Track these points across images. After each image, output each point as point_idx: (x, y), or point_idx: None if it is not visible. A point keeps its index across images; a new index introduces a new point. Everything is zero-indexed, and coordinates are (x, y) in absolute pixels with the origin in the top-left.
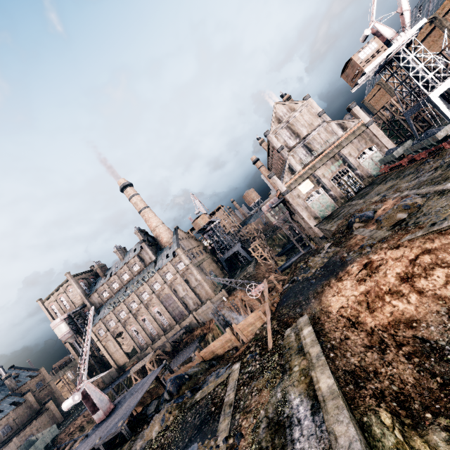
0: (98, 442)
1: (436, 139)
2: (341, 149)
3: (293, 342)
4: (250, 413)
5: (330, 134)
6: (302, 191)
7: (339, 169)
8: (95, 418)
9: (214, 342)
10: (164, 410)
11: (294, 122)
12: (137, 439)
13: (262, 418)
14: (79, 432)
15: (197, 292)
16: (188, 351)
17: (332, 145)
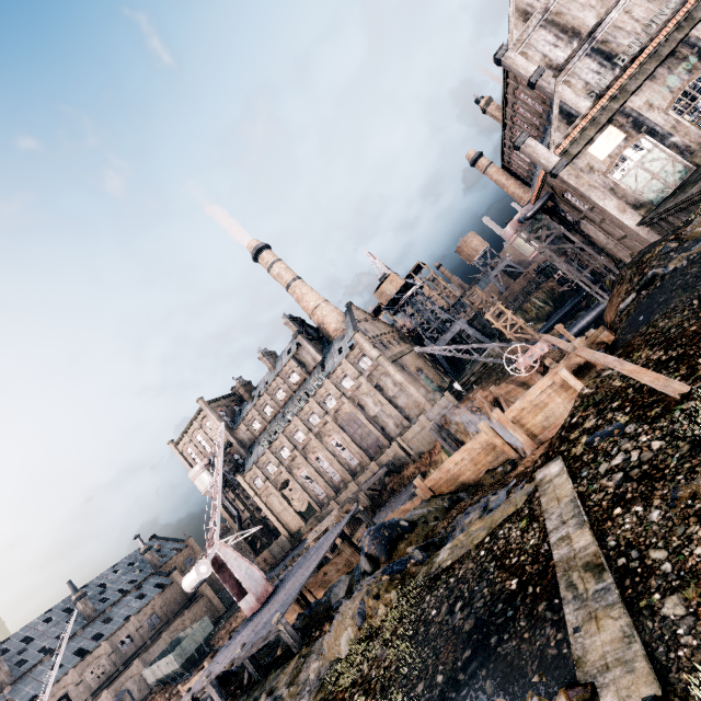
0: (238, 653)
1: None
2: (692, 28)
3: None
4: None
5: (657, 2)
6: (598, 156)
7: (690, 79)
8: (243, 606)
9: (455, 457)
10: (362, 591)
11: (562, 7)
12: (310, 653)
13: None
14: None
15: (400, 405)
16: (397, 502)
17: (668, 25)
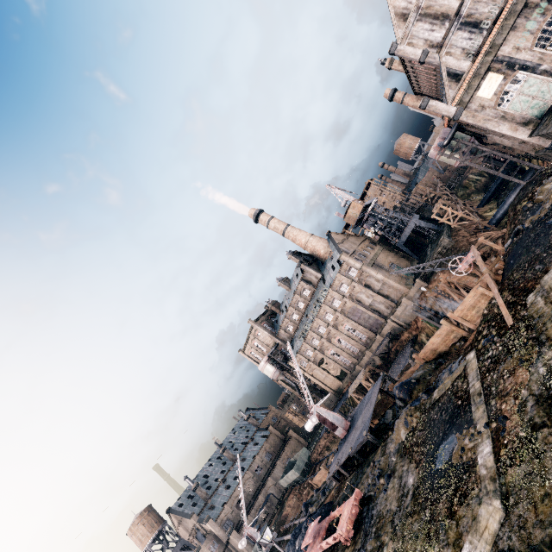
0: (351, 451)
1: None
2: None
3: (543, 308)
4: (508, 395)
5: None
6: (486, 96)
7: (545, 20)
8: (338, 434)
9: (431, 340)
10: (403, 414)
11: (429, 1)
12: (387, 444)
13: (526, 397)
14: (327, 452)
15: (385, 294)
16: (402, 359)
17: None
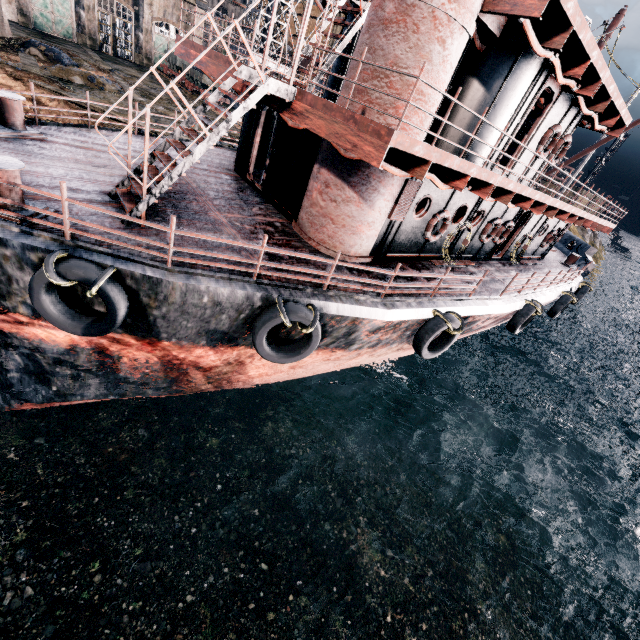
0: None
1: (202, 80)
2: None
3: None
4: None
5: None
6: None
7: (121, 1)
8: None
9: None
10: None
11: None
12: None
13: None
14: None
15: None
16: None
17: None
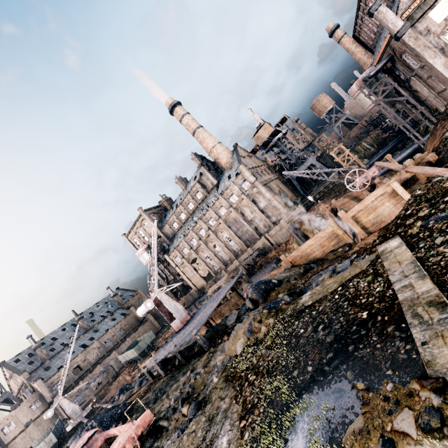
0: (172, 350)
1: None
2: None
3: None
4: None
5: None
6: (436, 19)
7: None
8: (173, 326)
9: (309, 242)
10: (250, 318)
11: None
12: (216, 351)
13: None
14: None
15: (268, 213)
16: (263, 272)
17: None
